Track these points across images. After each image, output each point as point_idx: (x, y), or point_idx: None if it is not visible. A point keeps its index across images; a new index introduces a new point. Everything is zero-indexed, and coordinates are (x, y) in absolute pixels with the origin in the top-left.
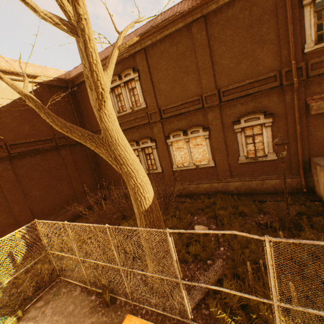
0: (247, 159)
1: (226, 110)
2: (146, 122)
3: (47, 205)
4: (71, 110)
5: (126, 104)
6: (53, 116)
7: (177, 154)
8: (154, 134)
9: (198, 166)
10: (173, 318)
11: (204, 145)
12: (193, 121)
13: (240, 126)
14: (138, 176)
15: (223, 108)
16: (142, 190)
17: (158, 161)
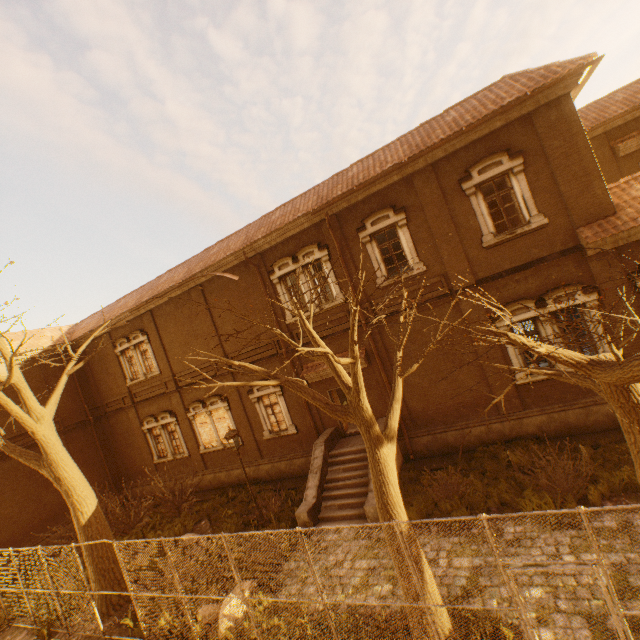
0: (272, 433)
1: (239, 376)
2: (163, 391)
3: (22, 528)
4: (73, 380)
5: (140, 369)
6: (4, 443)
7: (203, 431)
8: (174, 406)
9: (227, 446)
10: (96, 638)
11: (228, 417)
12: (211, 390)
13: (255, 395)
14: (76, 493)
15: (237, 375)
16: (79, 505)
17: (184, 441)
